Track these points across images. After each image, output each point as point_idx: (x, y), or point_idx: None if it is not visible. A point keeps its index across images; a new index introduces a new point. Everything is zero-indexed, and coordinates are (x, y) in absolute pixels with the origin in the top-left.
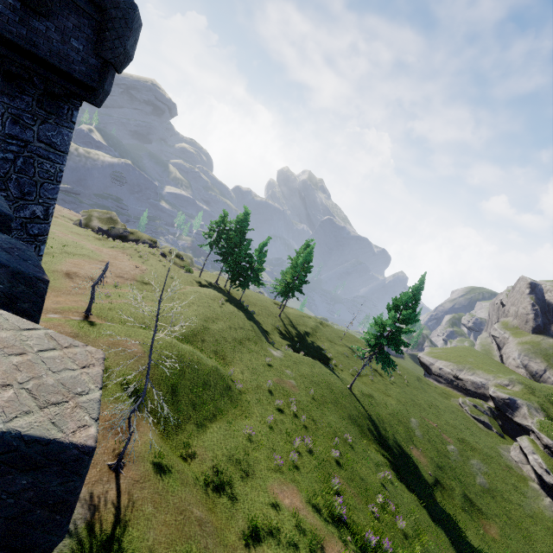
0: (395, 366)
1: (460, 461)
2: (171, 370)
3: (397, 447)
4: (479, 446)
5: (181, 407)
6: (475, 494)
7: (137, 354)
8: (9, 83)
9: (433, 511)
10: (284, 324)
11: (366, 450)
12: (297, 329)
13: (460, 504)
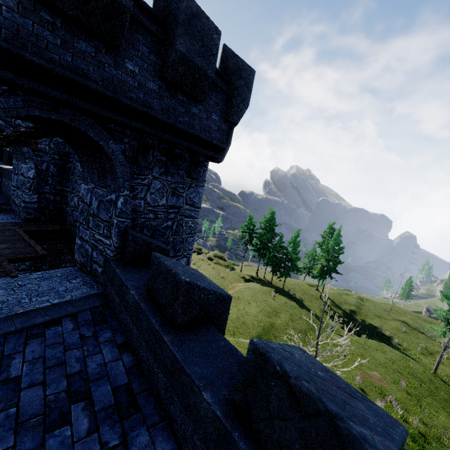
0: None
1: None
2: None
3: None
4: None
5: None
6: None
7: None
8: (172, 164)
9: None
10: (328, 305)
11: None
12: (342, 309)
13: None
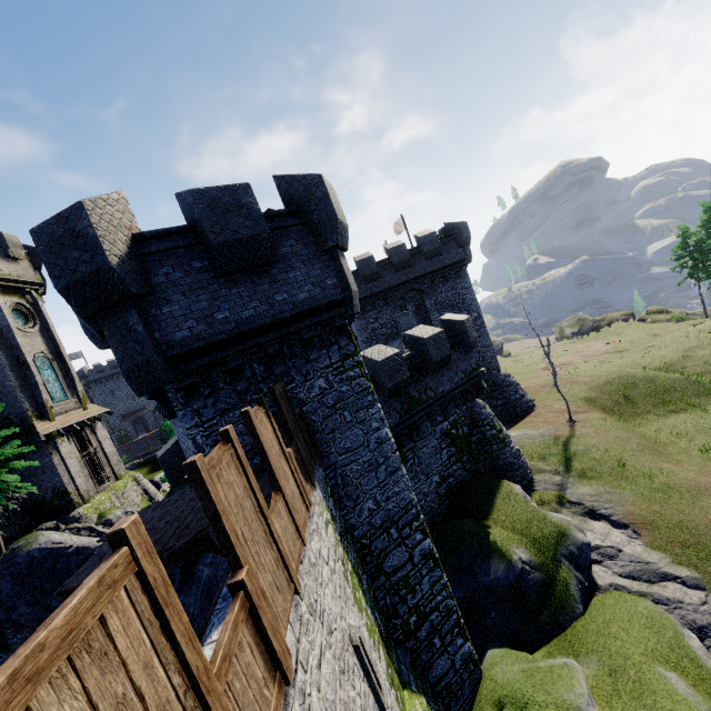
0: None
1: None
2: (620, 385)
3: None
4: None
5: (636, 406)
6: None
7: (586, 382)
8: (445, 279)
9: None
10: None
11: None
12: None
13: None
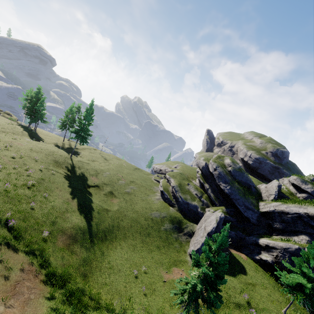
0: (83, 141)
1: (122, 185)
2: None
3: (81, 174)
4: (141, 183)
5: None
6: (118, 192)
7: None
8: None
9: (74, 186)
10: (63, 144)
11: (49, 166)
12: (71, 146)
13: (105, 193)
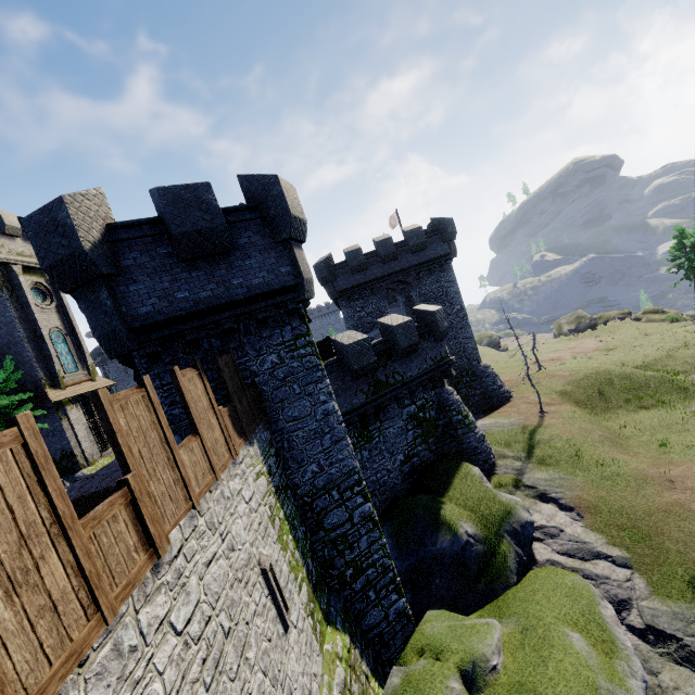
0: None
1: None
2: (597, 380)
3: None
4: None
5: (609, 401)
6: None
7: (565, 376)
8: (430, 272)
9: None
10: None
11: None
12: None
13: None
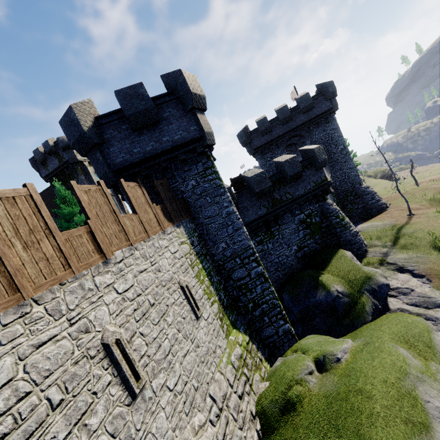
0: None
1: None
2: None
3: None
4: None
5: None
6: None
7: (436, 188)
8: (318, 125)
9: None
10: None
11: None
12: None
13: None
